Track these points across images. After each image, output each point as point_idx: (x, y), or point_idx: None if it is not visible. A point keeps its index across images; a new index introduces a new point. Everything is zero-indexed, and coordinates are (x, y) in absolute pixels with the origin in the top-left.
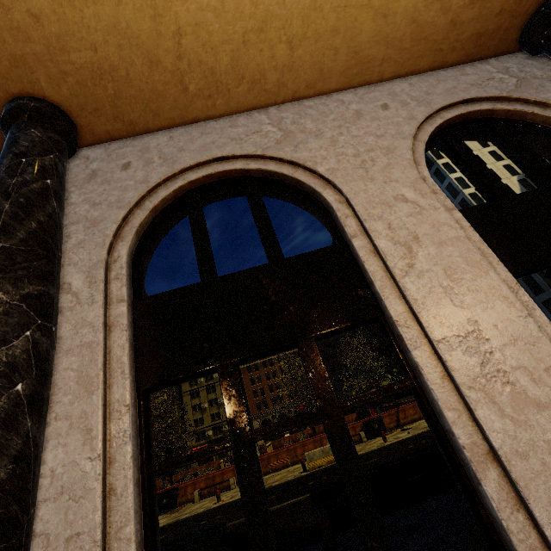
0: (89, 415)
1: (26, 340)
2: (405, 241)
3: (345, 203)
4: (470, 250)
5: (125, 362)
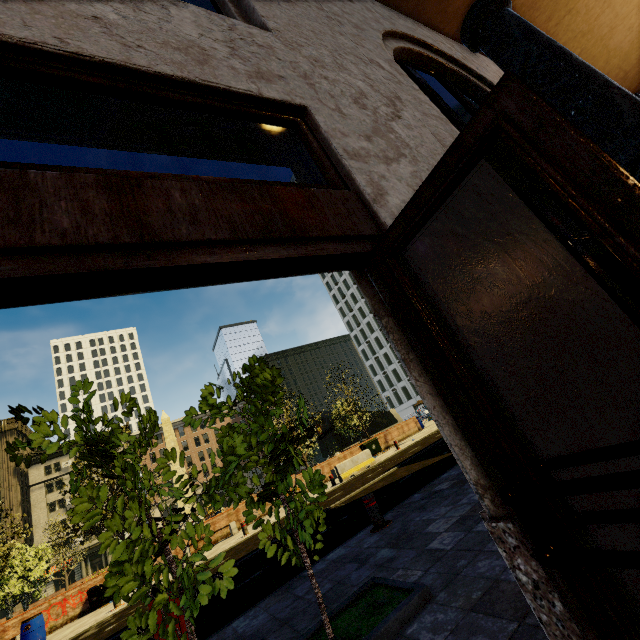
0: None
1: None
2: None
3: None
4: None
5: None
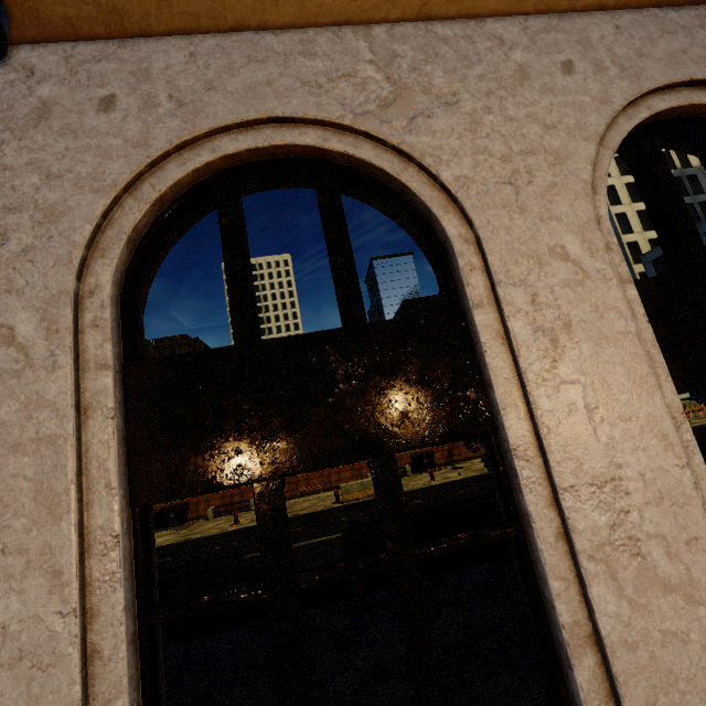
0: (57, 551)
1: None
2: (552, 328)
3: (474, 244)
4: (637, 356)
5: (111, 470)
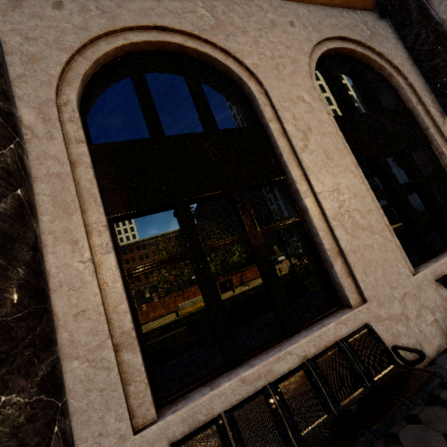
0: (73, 231)
1: (12, 152)
2: (303, 129)
3: (264, 95)
4: (338, 141)
5: (96, 193)
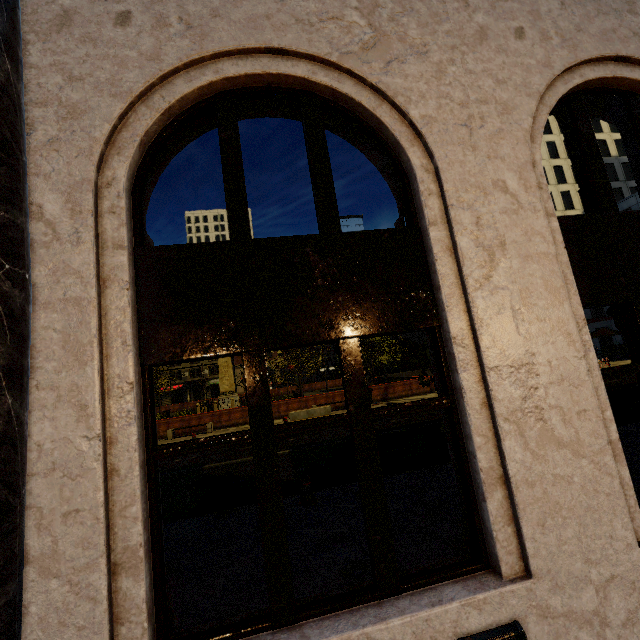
0: (83, 389)
1: None
2: (490, 245)
3: (433, 174)
4: (554, 272)
5: (127, 331)
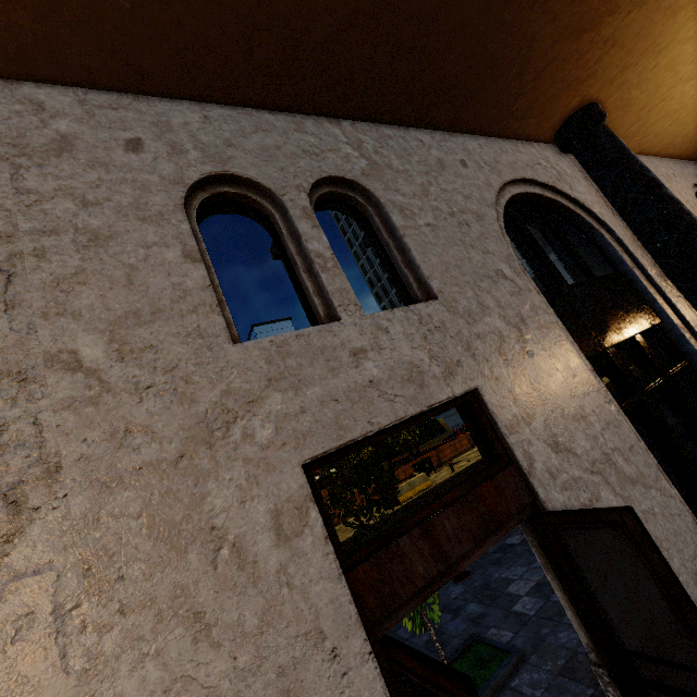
0: None
1: None
2: None
3: None
4: None
5: None
